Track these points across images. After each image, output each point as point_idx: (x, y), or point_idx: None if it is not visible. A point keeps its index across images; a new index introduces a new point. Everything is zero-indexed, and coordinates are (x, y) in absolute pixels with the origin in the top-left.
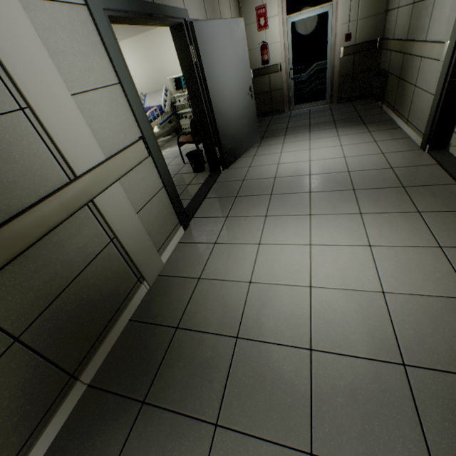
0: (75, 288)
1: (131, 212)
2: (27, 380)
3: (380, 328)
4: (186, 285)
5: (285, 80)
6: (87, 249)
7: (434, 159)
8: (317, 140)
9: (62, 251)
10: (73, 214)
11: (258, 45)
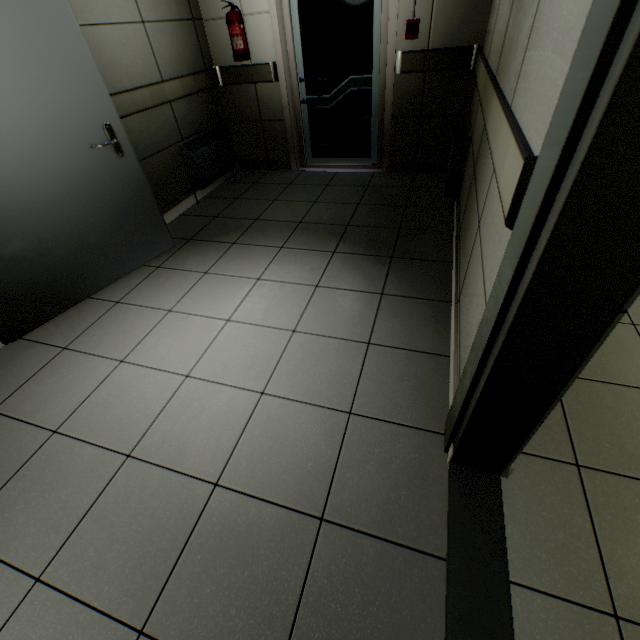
0: None
1: None
2: None
3: None
4: None
5: (287, 102)
6: None
7: (448, 525)
8: (268, 288)
9: None
10: None
11: (225, 11)
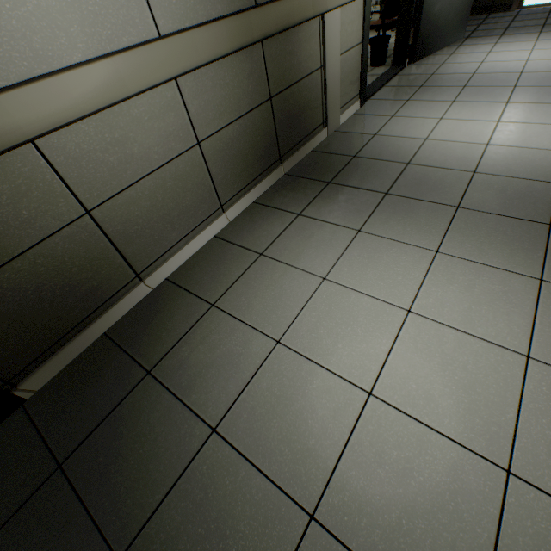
0: (296, 90)
1: (338, 50)
2: (267, 134)
3: (546, 168)
4: (362, 137)
5: None
6: (309, 62)
7: None
8: (547, 41)
9: (299, 50)
10: (315, 18)
11: None
